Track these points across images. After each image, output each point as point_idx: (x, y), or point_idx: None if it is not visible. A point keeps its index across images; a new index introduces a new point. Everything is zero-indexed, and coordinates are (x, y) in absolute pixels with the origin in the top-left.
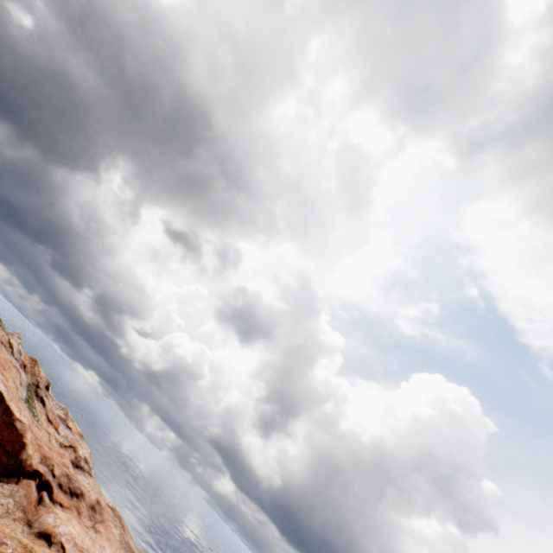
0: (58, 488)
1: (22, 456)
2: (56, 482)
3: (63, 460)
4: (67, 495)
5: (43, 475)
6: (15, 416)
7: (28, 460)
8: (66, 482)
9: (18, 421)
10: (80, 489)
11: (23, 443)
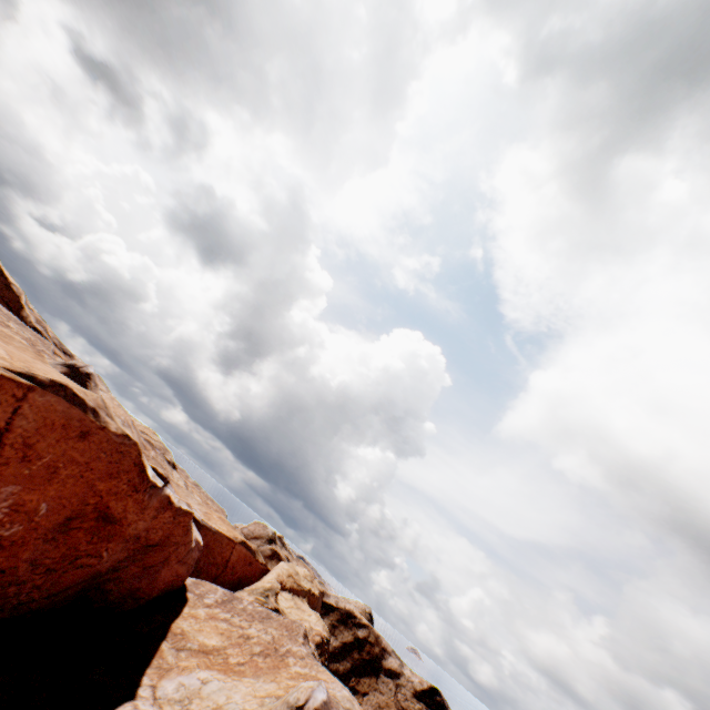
0: (54, 346)
1: (24, 314)
2: (52, 341)
3: (48, 328)
4: (62, 353)
5: (42, 333)
6: (11, 281)
7: (29, 318)
8: (59, 344)
9: (14, 285)
10: (70, 352)
11: (22, 304)
